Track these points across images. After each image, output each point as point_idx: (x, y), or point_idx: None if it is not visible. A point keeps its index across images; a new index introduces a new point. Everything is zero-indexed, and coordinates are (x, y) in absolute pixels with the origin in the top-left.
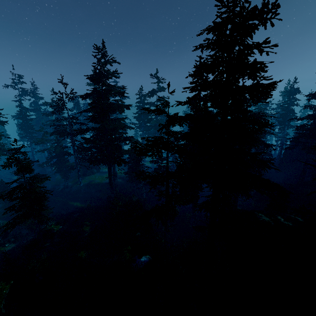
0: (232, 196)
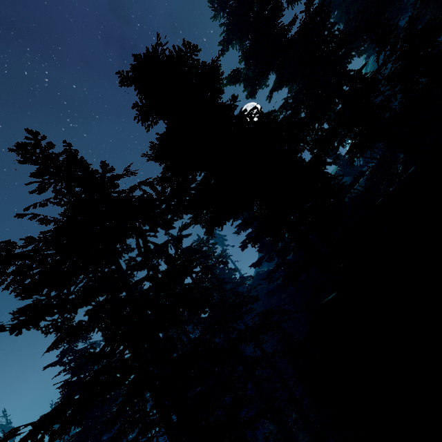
0: (301, 226)
